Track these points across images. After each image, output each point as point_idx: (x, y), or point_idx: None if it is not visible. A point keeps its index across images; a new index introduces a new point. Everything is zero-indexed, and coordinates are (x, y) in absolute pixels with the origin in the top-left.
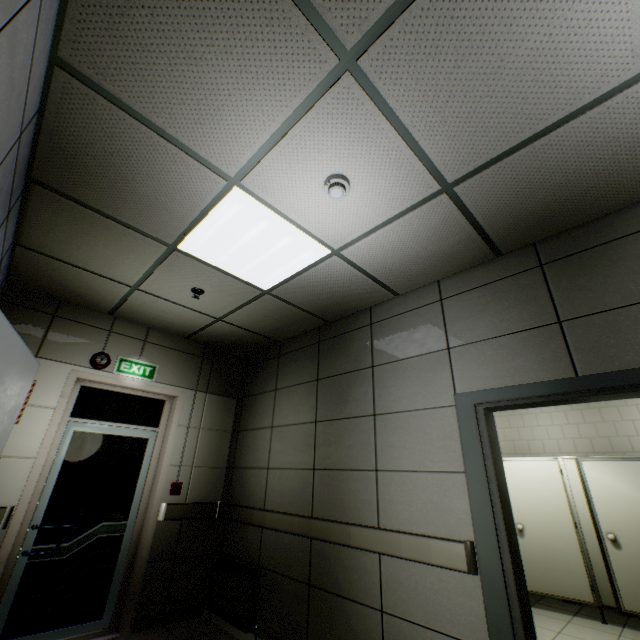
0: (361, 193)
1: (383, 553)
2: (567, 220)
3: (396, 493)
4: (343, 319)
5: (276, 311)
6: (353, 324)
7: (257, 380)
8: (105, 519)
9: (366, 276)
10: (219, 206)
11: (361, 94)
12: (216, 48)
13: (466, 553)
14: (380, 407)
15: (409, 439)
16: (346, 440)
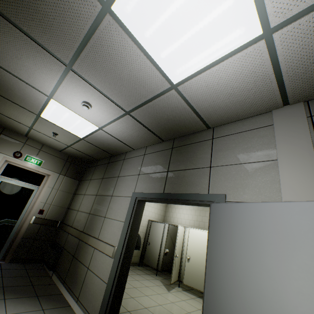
0: (98, 109)
1: (94, 247)
2: (180, 132)
3: (106, 226)
4: (118, 155)
5: (90, 147)
6: (119, 158)
7: (87, 174)
8: (8, 217)
9: (117, 139)
10: (49, 104)
11: (79, 77)
12: (24, 56)
13: (113, 250)
14: (114, 193)
15: (117, 207)
16: (101, 204)
